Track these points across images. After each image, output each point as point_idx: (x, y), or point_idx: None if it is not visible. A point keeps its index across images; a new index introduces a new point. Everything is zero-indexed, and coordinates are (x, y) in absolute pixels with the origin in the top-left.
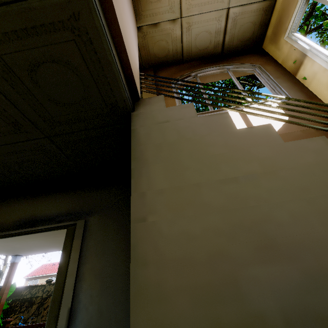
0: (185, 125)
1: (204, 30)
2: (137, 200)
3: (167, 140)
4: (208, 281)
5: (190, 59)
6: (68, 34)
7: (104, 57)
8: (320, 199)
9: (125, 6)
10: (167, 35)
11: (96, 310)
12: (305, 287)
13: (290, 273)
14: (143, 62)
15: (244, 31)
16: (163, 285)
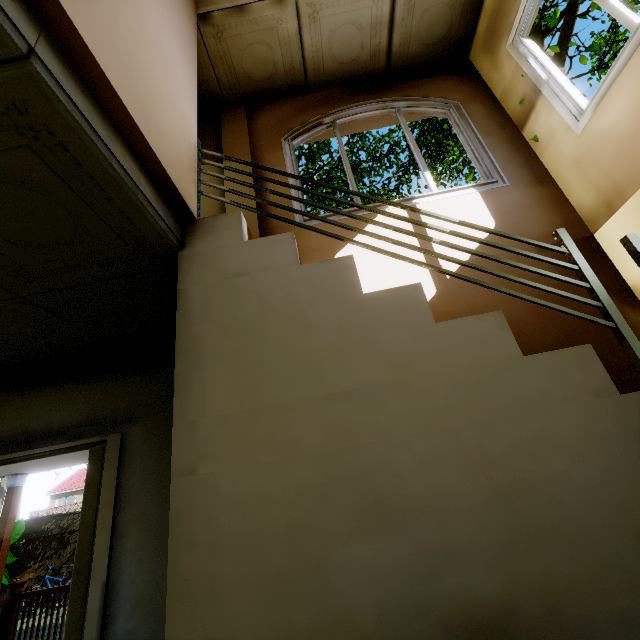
0: (274, 283)
1: (347, 21)
2: (182, 435)
3: (241, 316)
4: (283, 567)
5: (322, 82)
6: (12, 137)
7: (99, 170)
8: (466, 431)
9: (148, 14)
10: (269, 31)
11: (149, 582)
12: (414, 571)
13: (398, 552)
14: (223, 90)
15: (432, 22)
16: (216, 577)
